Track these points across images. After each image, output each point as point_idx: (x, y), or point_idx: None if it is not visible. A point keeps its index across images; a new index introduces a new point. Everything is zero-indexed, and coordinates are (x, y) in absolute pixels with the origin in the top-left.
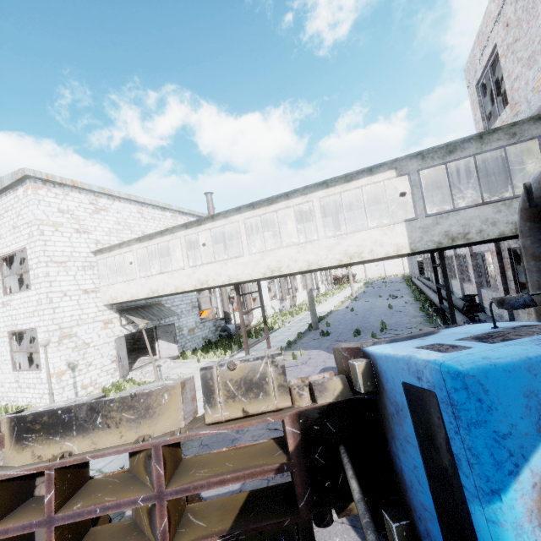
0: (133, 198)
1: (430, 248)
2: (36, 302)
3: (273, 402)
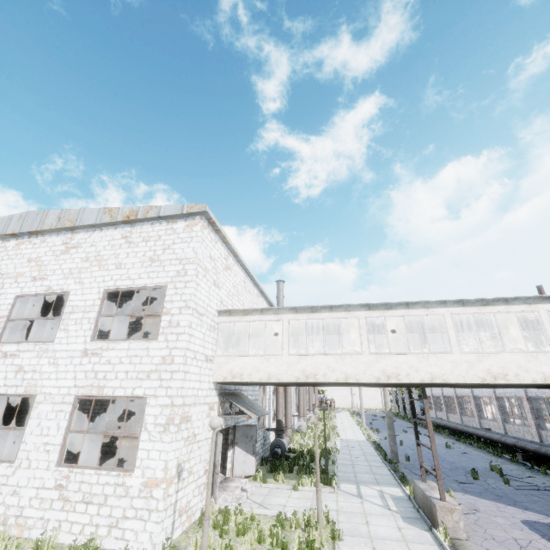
0: (246, 265)
1: None
2: (161, 358)
3: None
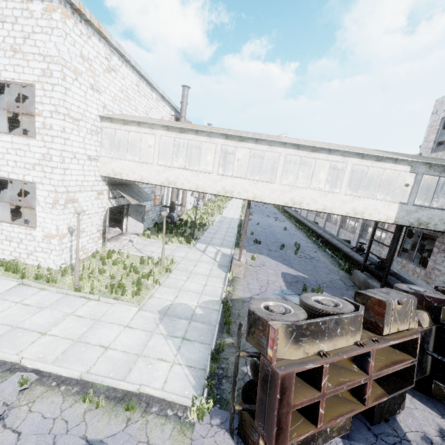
0: (138, 67)
1: (405, 224)
2: (42, 155)
3: (408, 325)
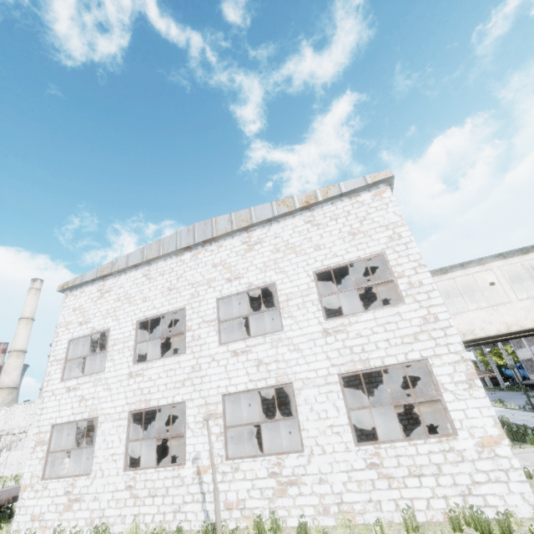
0: None
1: None
2: (421, 319)
3: None
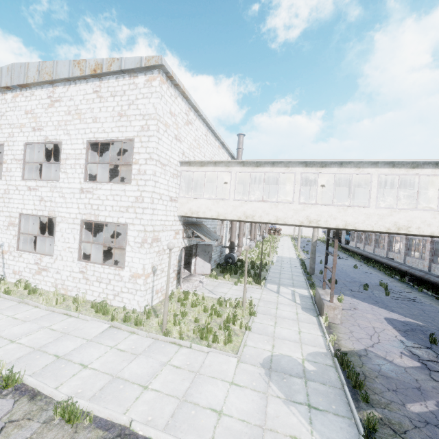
0: (207, 120)
1: None
2: (135, 198)
3: None
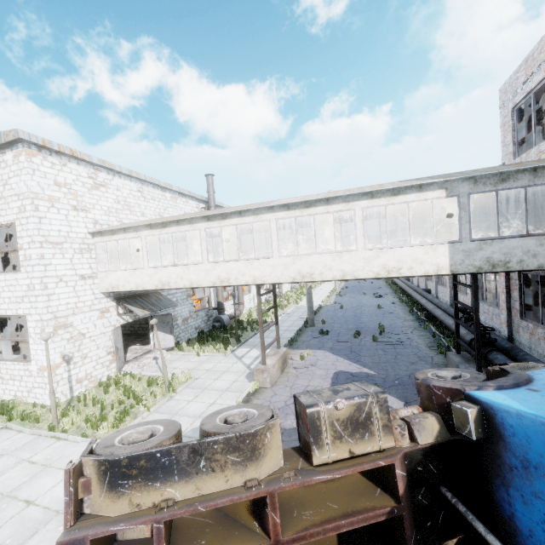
0: (135, 174)
1: (470, 271)
2: (27, 286)
3: (378, 443)
